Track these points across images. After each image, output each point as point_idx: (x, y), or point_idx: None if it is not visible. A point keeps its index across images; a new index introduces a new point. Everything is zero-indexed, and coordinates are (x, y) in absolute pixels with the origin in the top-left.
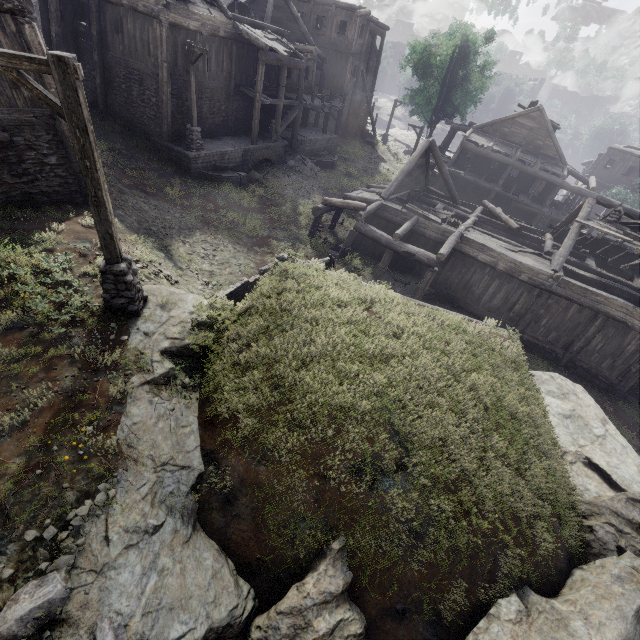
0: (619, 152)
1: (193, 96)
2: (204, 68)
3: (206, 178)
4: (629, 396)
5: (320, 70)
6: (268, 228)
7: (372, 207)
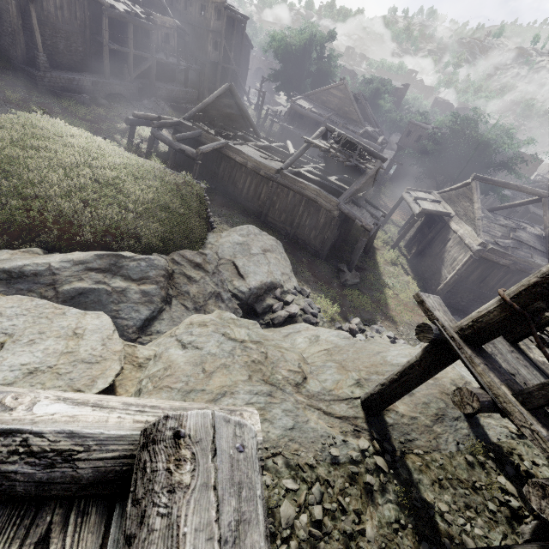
0: (414, 125)
1: (36, 28)
2: (57, 13)
3: (53, 94)
4: (333, 261)
5: (184, 40)
6: (93, 132)
7: (168, 121)
